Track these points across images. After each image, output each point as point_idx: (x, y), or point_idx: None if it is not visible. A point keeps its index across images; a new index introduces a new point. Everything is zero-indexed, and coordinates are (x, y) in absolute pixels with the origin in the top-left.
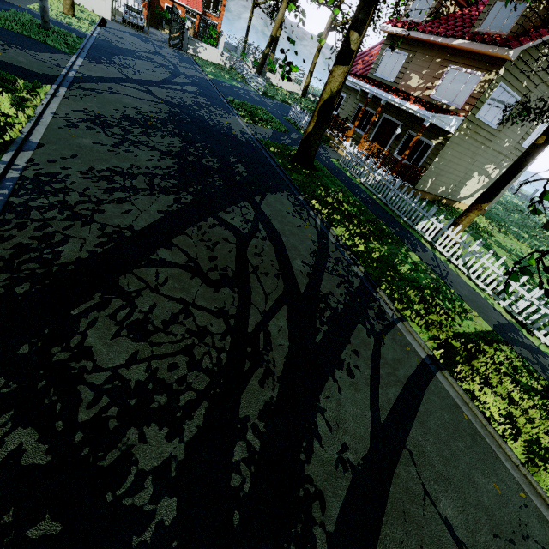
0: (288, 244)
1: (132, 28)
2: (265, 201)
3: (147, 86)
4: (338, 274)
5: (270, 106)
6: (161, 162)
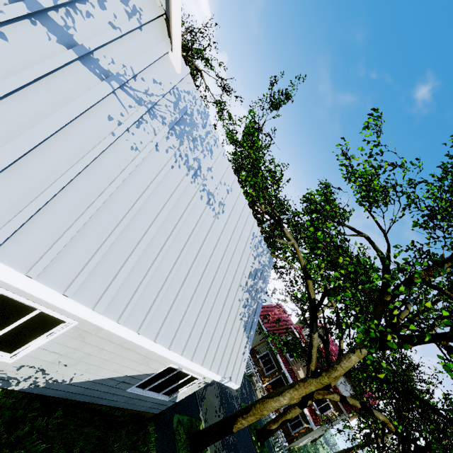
0: None
1: None
2: None
3: None
4: None
5: None
6: None
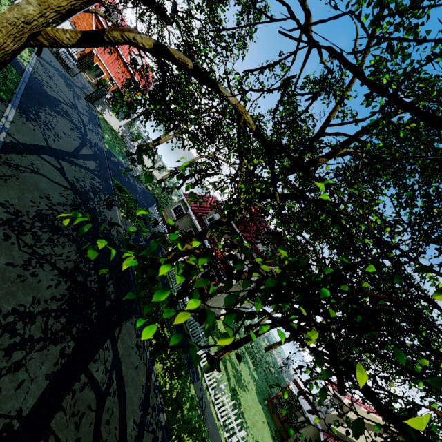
0: (128, 396)
1: (61, 64)
2: (121, 334)
3: (62, 160)
4: (152, 430)
5: (139, 193)
6: (58, 289)
